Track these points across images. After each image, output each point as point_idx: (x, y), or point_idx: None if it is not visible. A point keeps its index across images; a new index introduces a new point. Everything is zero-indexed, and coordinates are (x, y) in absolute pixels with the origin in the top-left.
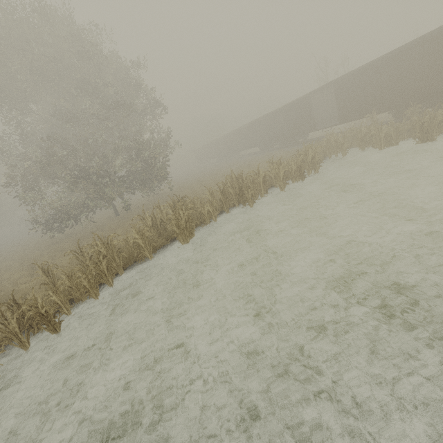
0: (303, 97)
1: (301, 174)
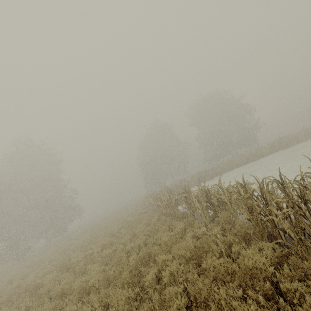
0: None
1: None
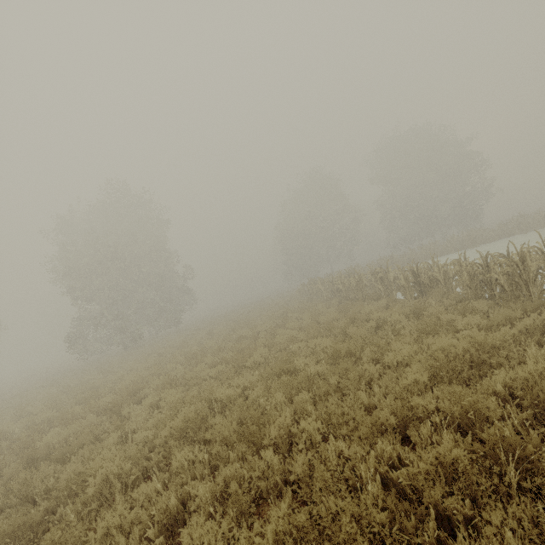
0: None
1: None
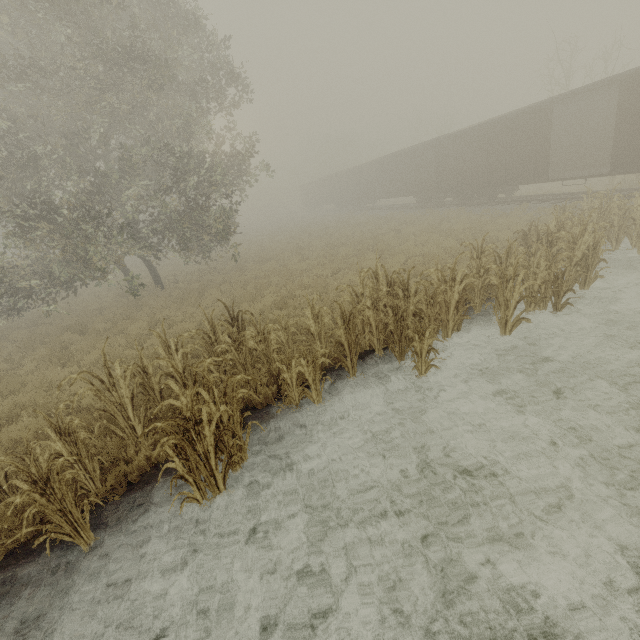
0: (535, 108)
1: (559, 293)
